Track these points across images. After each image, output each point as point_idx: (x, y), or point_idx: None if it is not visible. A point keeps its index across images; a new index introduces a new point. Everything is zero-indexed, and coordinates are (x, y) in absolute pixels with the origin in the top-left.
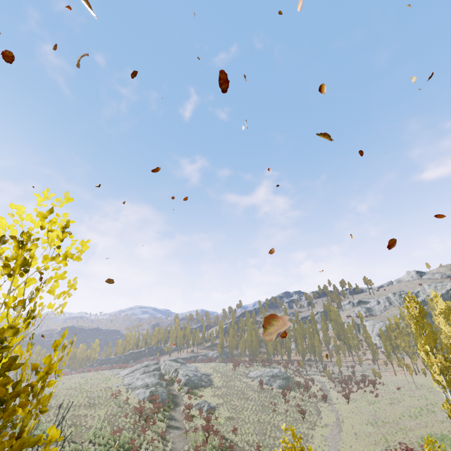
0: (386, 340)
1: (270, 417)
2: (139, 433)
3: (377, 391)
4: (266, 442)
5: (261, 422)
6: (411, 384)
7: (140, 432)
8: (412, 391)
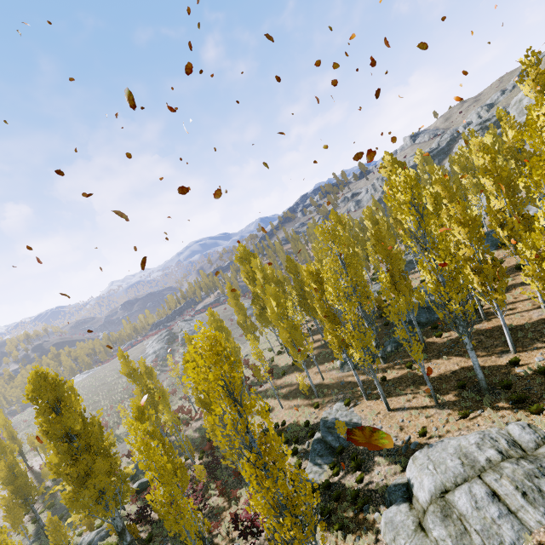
0: None
1: None
2: None
3: None
4: None
5: None
6: None
7: None
8: None
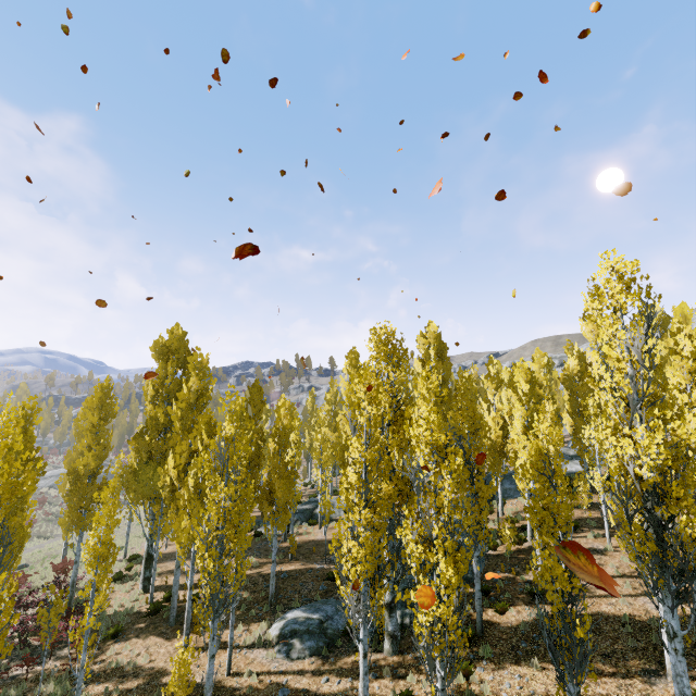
0: None
1: None
2: None
3: None
4: None
5: None
6: None
7: None
8: None
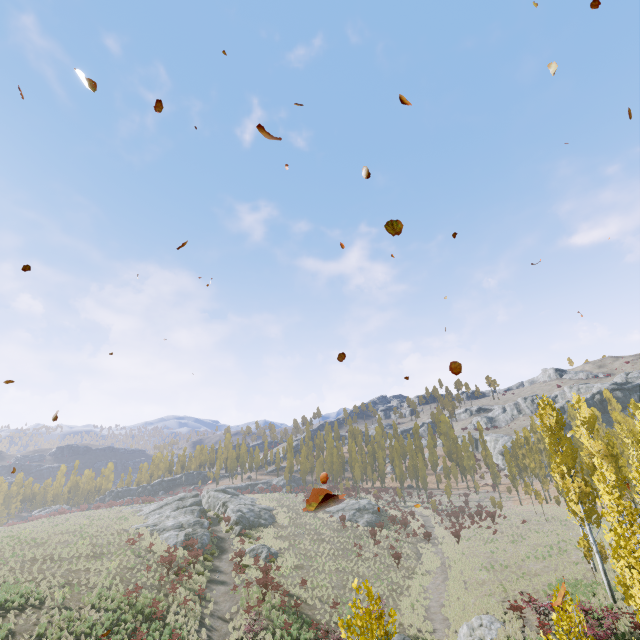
0: (511, 460)
1: (353, 564)
2: (167, 591)
3: (496, 526)
4: (346, 598)
5: (340, 571)
6: (540, 516)
7: (168, 590)
8: (541, 525)
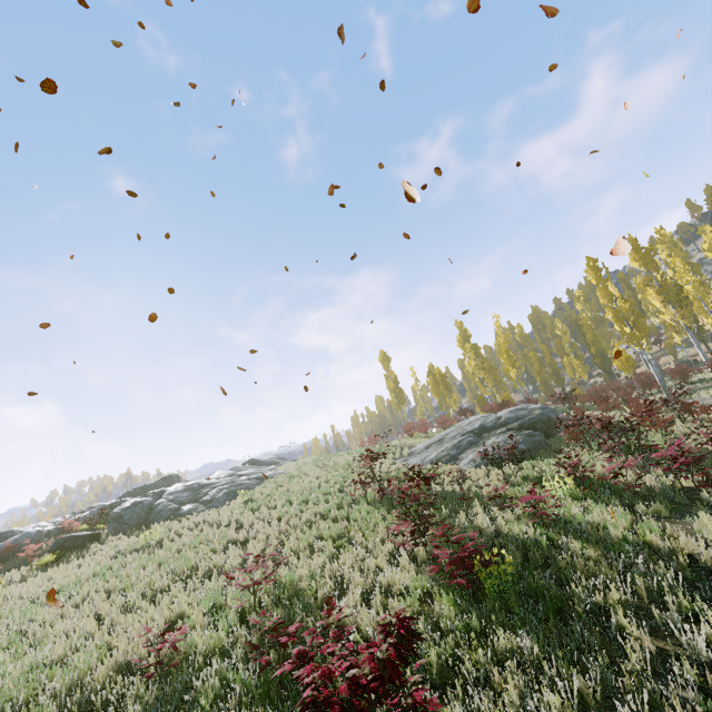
0: None
1: None
2: None
3: None
4: None
5: None
6: None
7: None
8: None
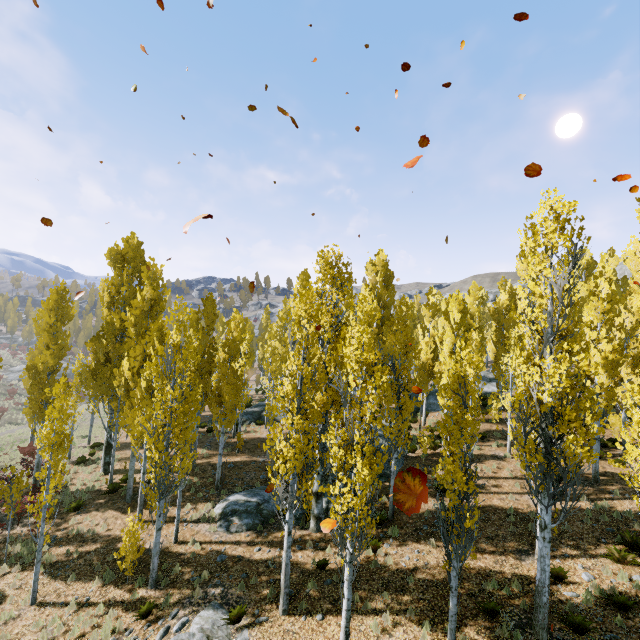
0: None
1: None
2: None
3: None
4: None
5: None
6: None
7: None
8: None
